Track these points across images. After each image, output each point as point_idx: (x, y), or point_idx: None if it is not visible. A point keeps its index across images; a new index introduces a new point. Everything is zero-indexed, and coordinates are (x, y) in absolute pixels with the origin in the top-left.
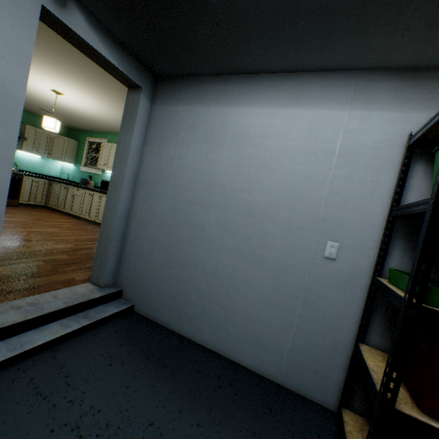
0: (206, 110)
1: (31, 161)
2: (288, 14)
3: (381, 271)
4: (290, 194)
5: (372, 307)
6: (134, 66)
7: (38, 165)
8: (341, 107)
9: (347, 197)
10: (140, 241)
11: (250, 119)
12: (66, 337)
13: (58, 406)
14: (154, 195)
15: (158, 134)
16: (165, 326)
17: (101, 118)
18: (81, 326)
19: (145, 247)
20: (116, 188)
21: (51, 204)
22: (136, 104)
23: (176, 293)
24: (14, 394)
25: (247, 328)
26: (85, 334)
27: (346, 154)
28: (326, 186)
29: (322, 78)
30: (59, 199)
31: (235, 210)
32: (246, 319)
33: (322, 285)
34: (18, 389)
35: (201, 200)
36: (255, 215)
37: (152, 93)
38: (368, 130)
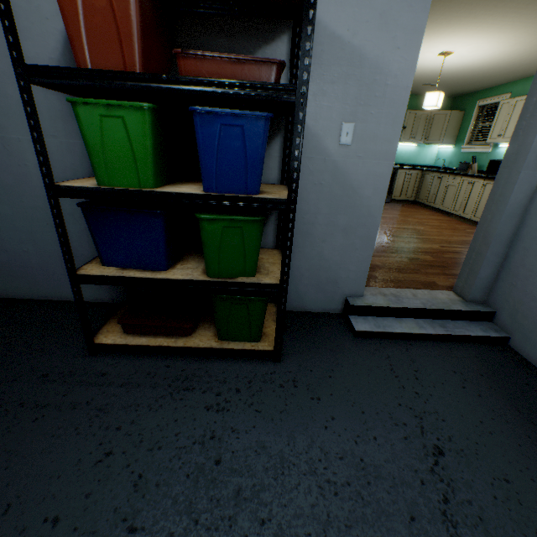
0: None
1: (406, 152)
2: None
3: None
4: None
5: None
6: None
7: (412, 155)
8: None
9: None
10: None
11: None
12: (418, 336)
13: (405, 390)
14: None
15: None
16: None
17: (503, 62)
18: (435, 332)
19: None
20: (511, 170)
21: (420, 199)
22: None
23: None
24: (375, 360)
25: None
26: (438, 343)
27: None
28: None
29: None
30: (428, 193)
31: None
32: None
33: None
34: (378, 358)
35: None
36: None
37: None
38: None
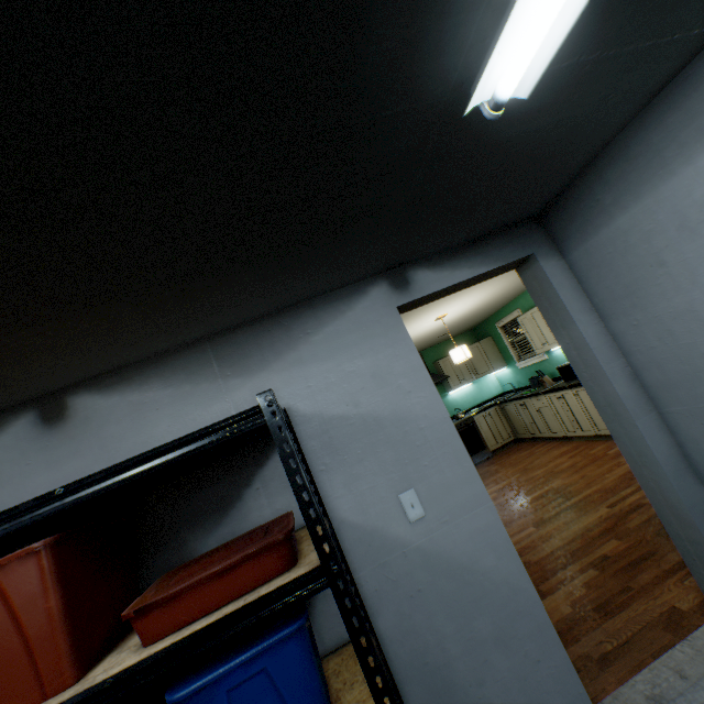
0: (687, 174)
1: (466, 394)
2: None
3: None
4: None
5: None
6: (501, 242)
7: (474, 394)
8: None
9: None
10: None
11: None
12: None
13: None
14: None
15: (615, 291)
16: None
17: (493, 297)
18: None
19: None
20: (621, 423)
21: (520, 434)
22: (542, 281)
23: None
24: None
25: None
26: None
27: None
28: None
29: None
30: (524, 424)
31: None
32: None
33: None
34: None
35: None
36: None
37: (549, 241)
38: None
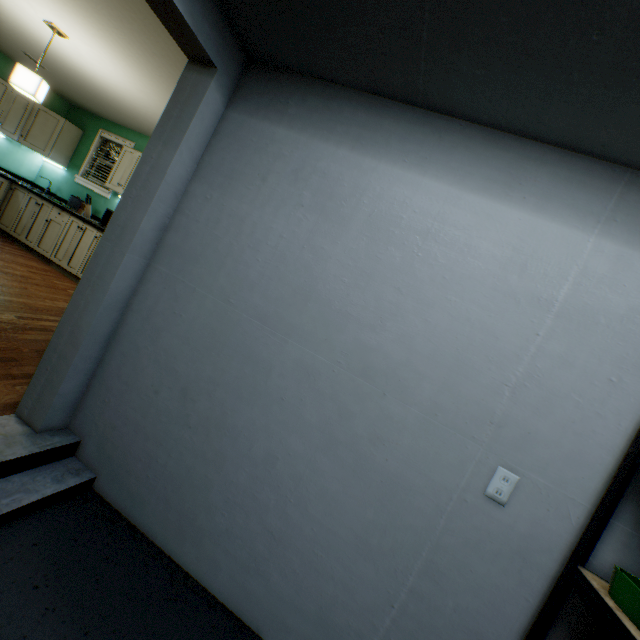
0: (331, 150)
1: None
2: (579, 4)
3: (587, 556)
4: (450, 357)
5: (553, 618)
6: (213, 17)
7: None
8: (585, 225)
9: (555, 395)
10: (140, 359)
11: (409, 194)
12: None
13: None
14: (189, 279)
15: (225, 167)
16: (147, 536)
17: (131, 104)
18: None
19: (145, 374)
20: (116, 247)
21: (5, 224)
22: (197, 95)
23: (185, 479)
24: None
25: (305, 584)
26: None
27: (573, 316)
28: (522, 364)
29: (563, 161)
30: (21, 220)
31: (339, 355)
32: (308, 568)
33: (467, 544)
34: None
35: (277, 317)
36: (374, 377)
37: (234, 86)
38: (623, 284)
